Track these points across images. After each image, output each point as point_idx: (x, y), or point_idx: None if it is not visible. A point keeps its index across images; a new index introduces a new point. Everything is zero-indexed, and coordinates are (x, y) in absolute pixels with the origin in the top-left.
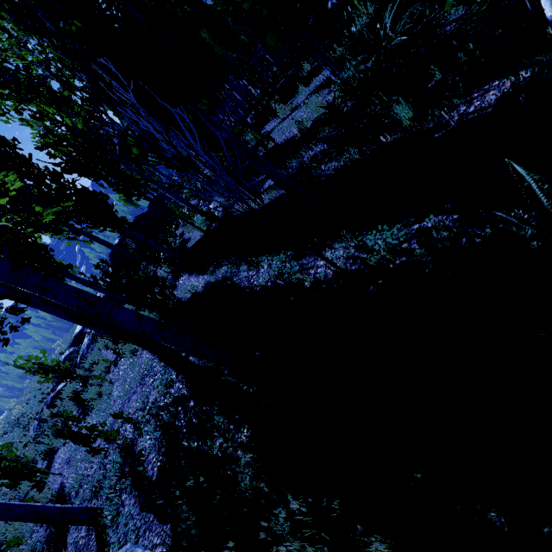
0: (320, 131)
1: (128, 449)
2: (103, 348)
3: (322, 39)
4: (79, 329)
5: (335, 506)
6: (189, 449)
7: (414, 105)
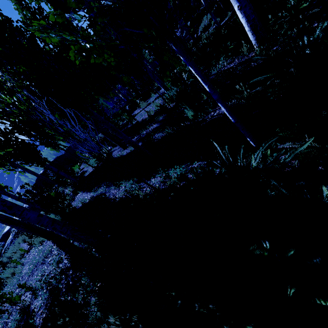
0: (157, 117)
1: (25, 309)
2: (22, 241)
3: (165, 72)
4: (7, 229)
5: (135, 319)
6: (64, 302)
7: (194, 110)
